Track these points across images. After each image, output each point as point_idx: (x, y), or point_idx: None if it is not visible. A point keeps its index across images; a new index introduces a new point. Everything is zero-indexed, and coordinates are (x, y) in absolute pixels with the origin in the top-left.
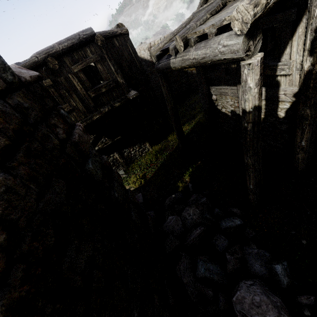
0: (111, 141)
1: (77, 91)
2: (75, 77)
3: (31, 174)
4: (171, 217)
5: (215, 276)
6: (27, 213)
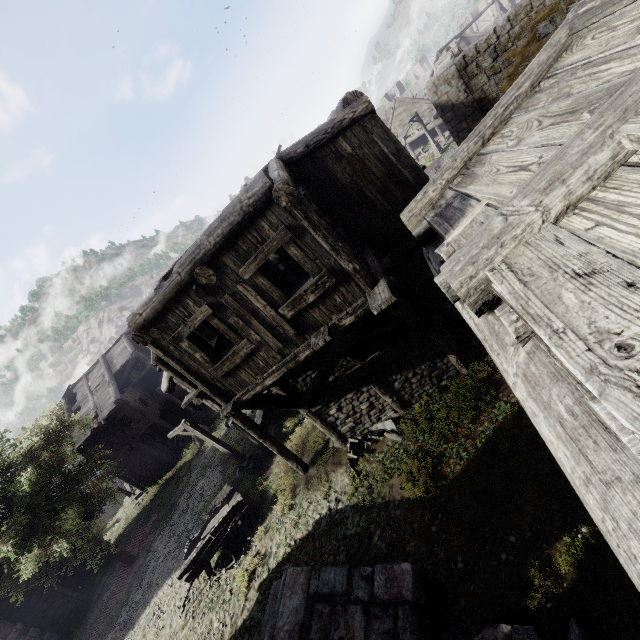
0: (360, 364)
1: (258, 312)
2: (248, 287)
3: None
4: None
5: None
6: None
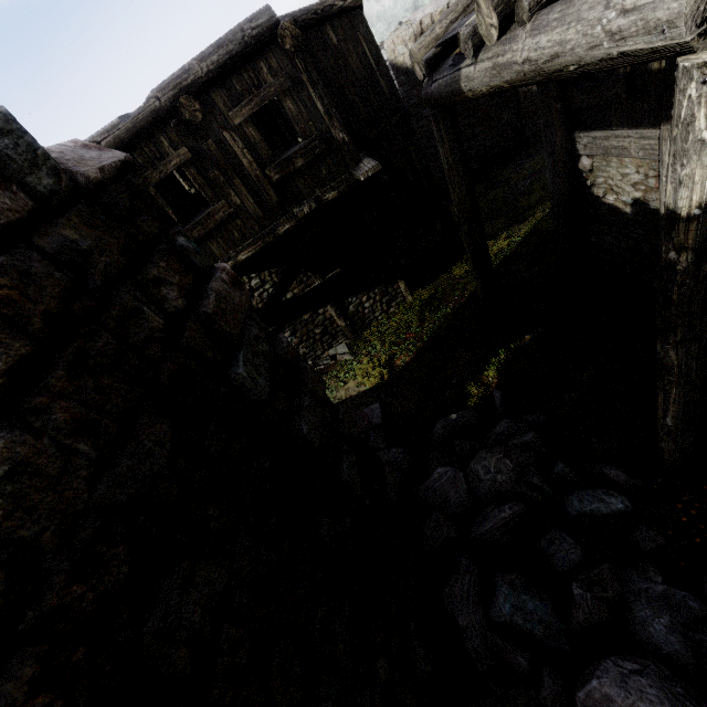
0: (320, 281)
1: (242, 170)
2: (236, 136)
3: (82, 417)
4: (442, 469)
5: (538, 628)
6: (62, 517)
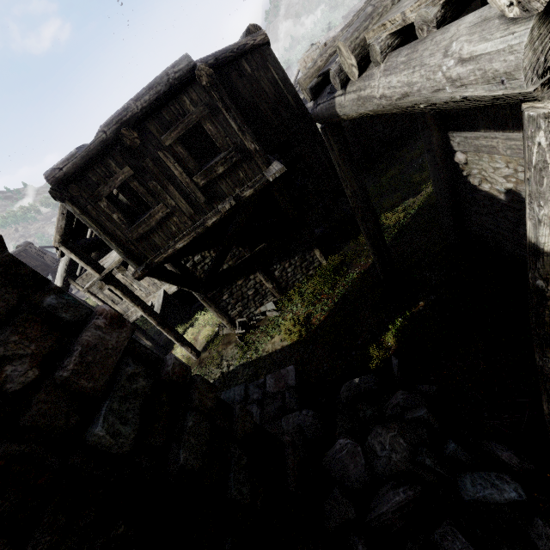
0: (249, 253)
1: (174, 179)
2: (168, 154)
3: None
4: (343, 440)
5: None
6: None
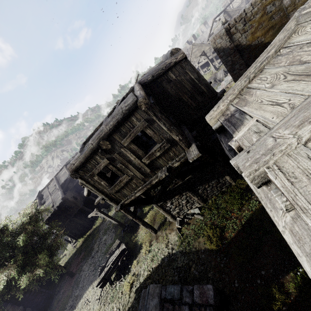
0: (181, 181)
1: (131, 161)
2: (126, 149)
3: None
4: None
5: None
6: None
